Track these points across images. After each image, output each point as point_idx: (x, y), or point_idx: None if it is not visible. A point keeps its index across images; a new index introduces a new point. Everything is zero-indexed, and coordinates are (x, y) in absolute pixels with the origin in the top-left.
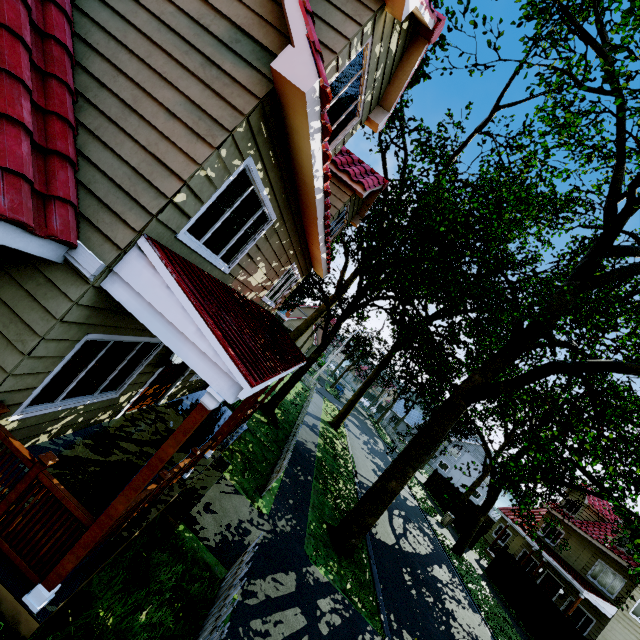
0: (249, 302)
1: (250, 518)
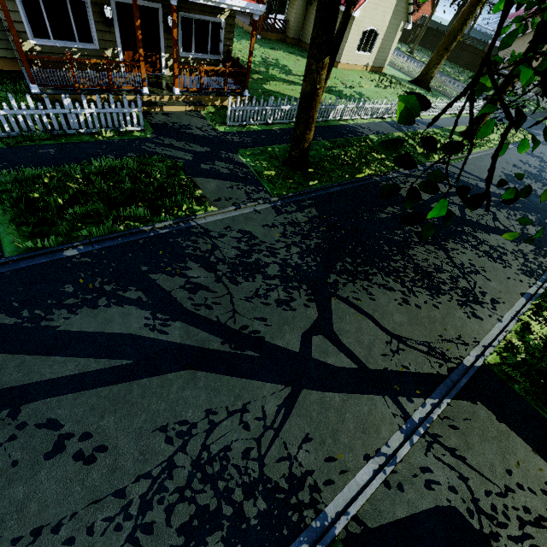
0: None
1: (200, 127)
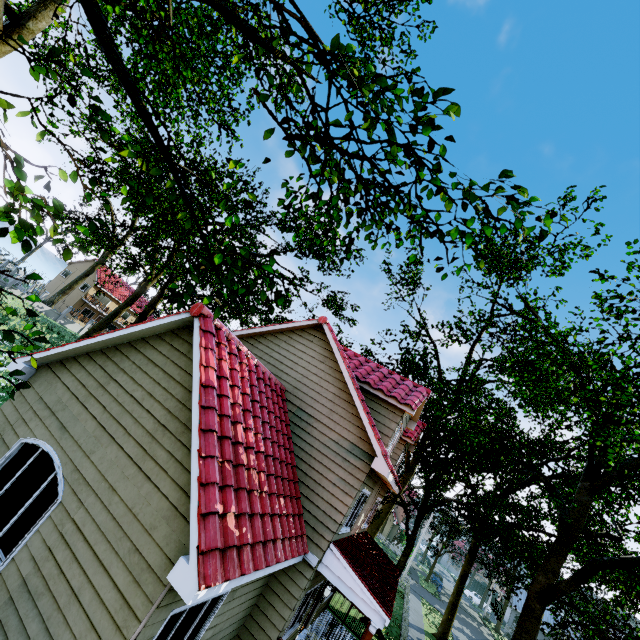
0: (358, 538)
1: None
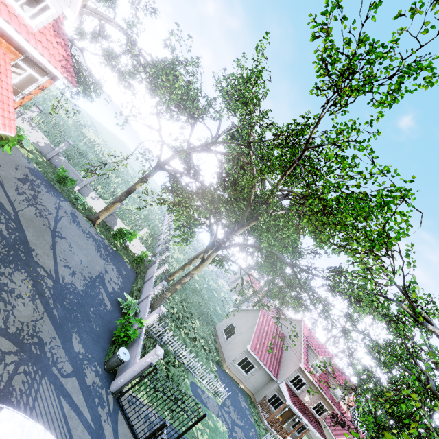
0: (304, 405)
1: None
